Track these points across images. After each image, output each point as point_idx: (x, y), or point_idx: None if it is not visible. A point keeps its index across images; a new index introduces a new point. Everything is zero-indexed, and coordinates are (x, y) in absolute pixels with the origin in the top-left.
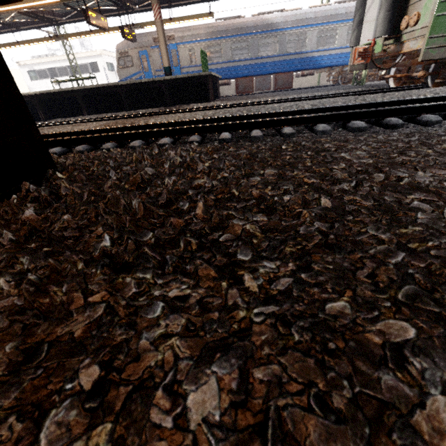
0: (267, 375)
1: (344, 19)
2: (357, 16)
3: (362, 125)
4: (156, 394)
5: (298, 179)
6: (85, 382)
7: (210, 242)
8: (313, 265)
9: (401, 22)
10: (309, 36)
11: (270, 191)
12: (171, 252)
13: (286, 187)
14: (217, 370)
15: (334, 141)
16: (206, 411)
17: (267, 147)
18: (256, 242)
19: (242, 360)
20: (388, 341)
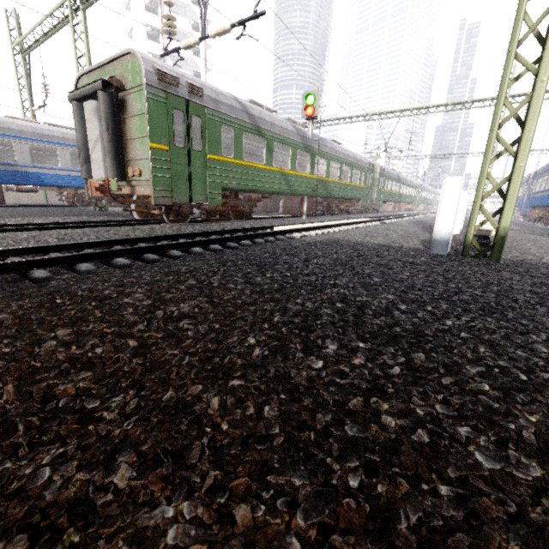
0: (150, 443)
1: (63, 143)
2: (82, 153)
3: (126, 262)
4: (91, 498)
5: (99, 331)
6: (20, 545)
7: (51, 412)
8: (146, 384)
9: (128, 171)
10: (18, 148)
11: (78, 350)
12: (10, 442)
13: (92, 342)
14: (122, 459)
15: (111, 286)
16: (128, 477)
17: (36, 304)
18: (96, 392)
19: (133, 448)
20: (194, 396)
